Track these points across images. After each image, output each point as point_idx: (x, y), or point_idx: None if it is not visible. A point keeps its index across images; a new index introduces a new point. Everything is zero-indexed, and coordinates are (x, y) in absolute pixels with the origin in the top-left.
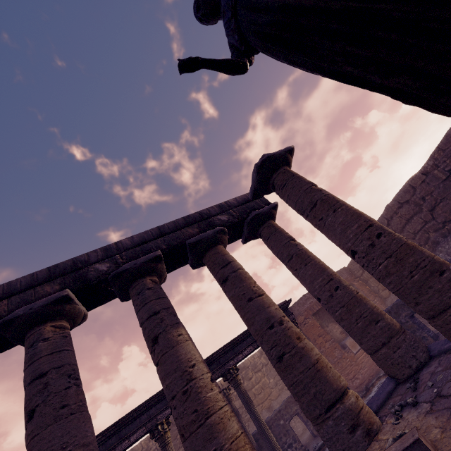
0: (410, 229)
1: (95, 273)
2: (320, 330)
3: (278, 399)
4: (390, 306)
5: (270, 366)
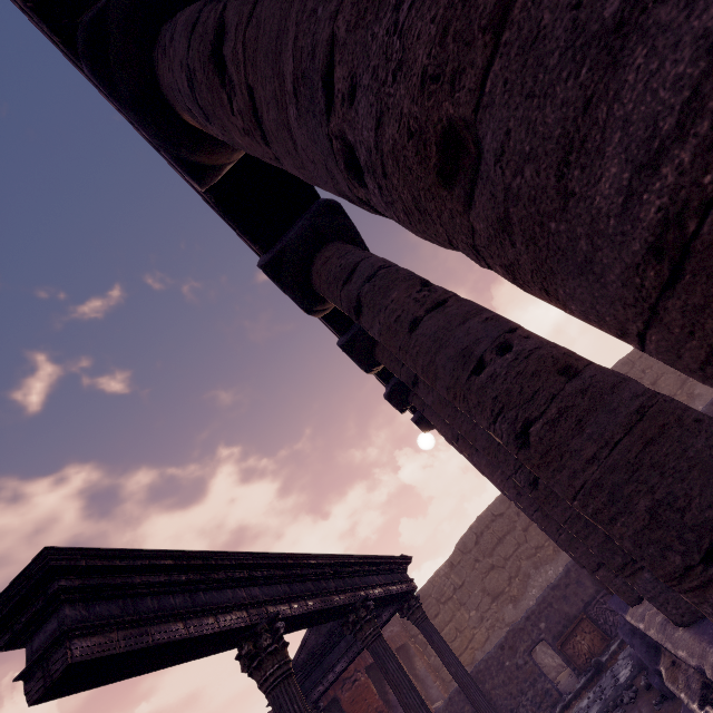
0: (502, 551)
1: None
2: (378, 701)
3: None
4: (504, 636)
5: None
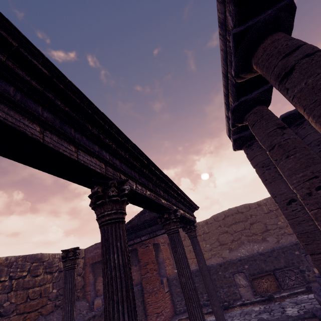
0: (234, 228)
1: None
2: (154, 258)
3: (49, 317)
4: (224, 262)
5: (63, 274)
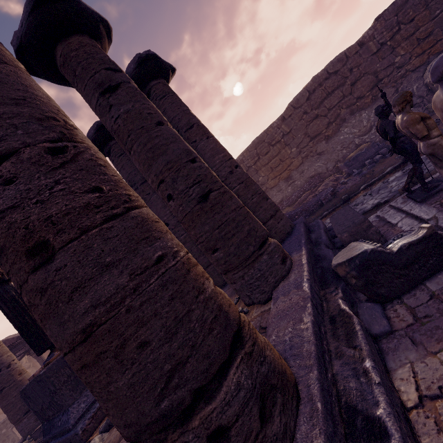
0: None
1: None
2: None
3: None
4: None
5: None
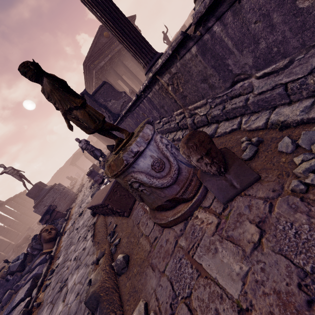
0: None
1: None
2: None
3: None
4: None
5: None
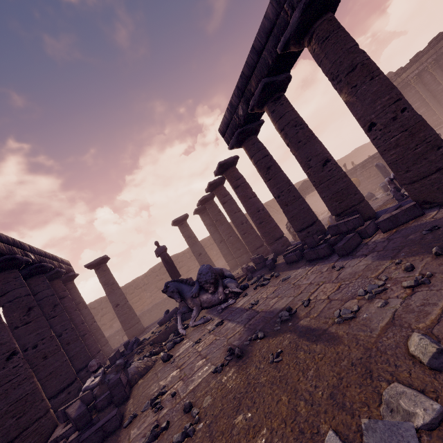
0: None
1: (31, 258)
2: None
3: None
4: None
5: None
